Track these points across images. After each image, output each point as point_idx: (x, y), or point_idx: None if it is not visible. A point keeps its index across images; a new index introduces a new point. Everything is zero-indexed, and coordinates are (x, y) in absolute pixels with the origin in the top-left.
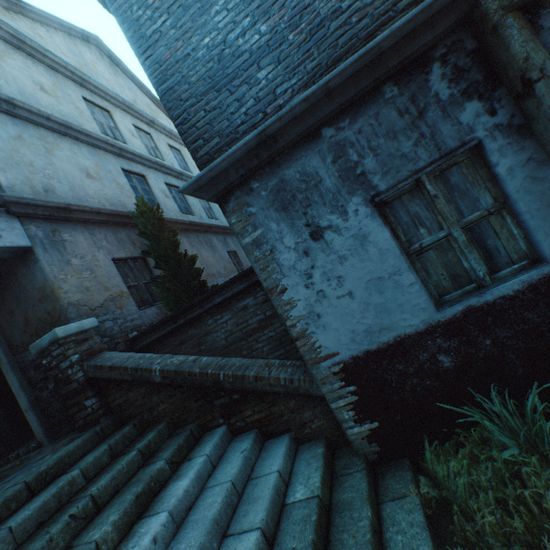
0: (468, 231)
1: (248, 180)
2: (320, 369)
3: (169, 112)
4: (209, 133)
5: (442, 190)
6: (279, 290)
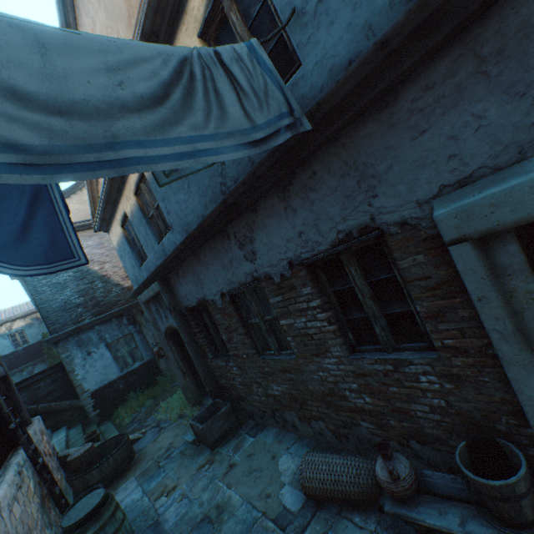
0: (130, 352)
1: (69, 337)
2: (84, 395)
3: (42, 314)
4: (57, 322)
5: (125, 343)
6: (74, 371)
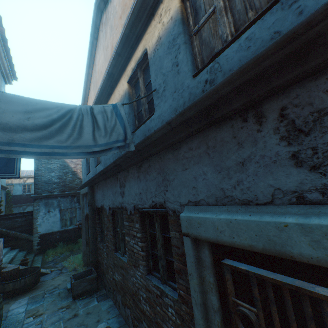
0: (70, 218)
1: (42, 199)
2: (36, 234)
3: (35, 181)
4: (40, 188)
5: (70, 212)
6: (37, 218)
